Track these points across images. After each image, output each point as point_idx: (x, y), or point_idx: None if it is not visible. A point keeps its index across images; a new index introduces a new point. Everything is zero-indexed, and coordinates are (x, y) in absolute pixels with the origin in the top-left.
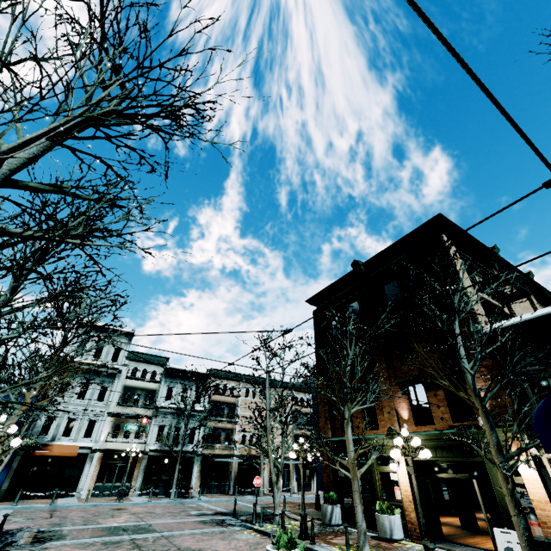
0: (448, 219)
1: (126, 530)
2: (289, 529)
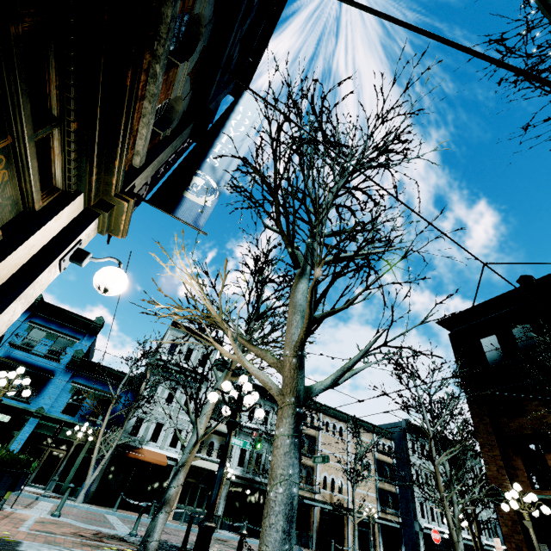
0: None
1: None
2: None
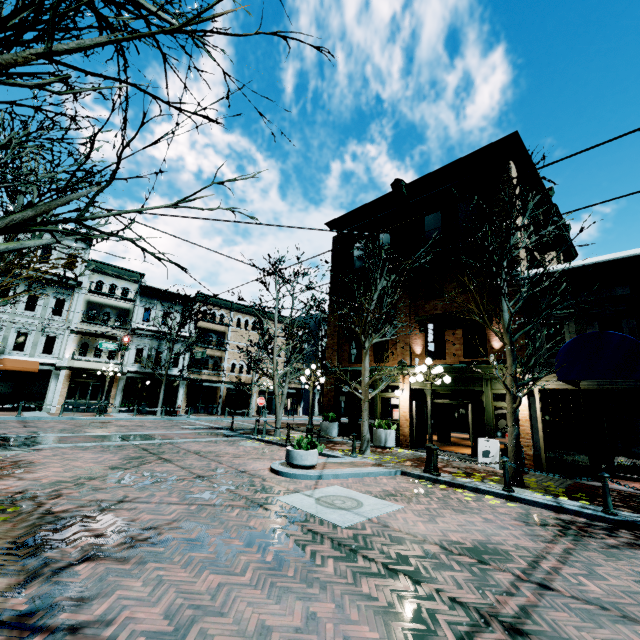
0: (522, 142)
1: (122, 438)
2: (291, 439)
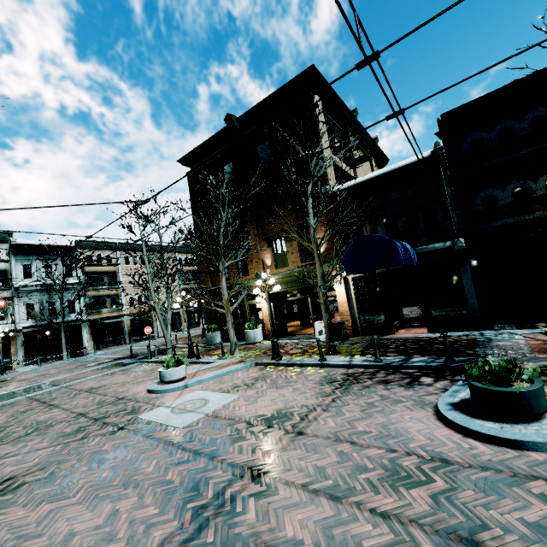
0: (321, 74)
1: (19, 393)
2: (180, 354)
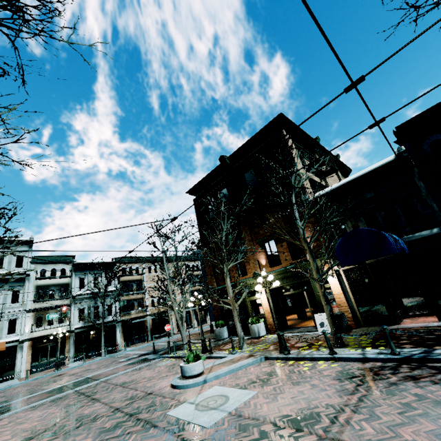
0: (287, 118)
1: (69, 387)
2: (195, 349)
